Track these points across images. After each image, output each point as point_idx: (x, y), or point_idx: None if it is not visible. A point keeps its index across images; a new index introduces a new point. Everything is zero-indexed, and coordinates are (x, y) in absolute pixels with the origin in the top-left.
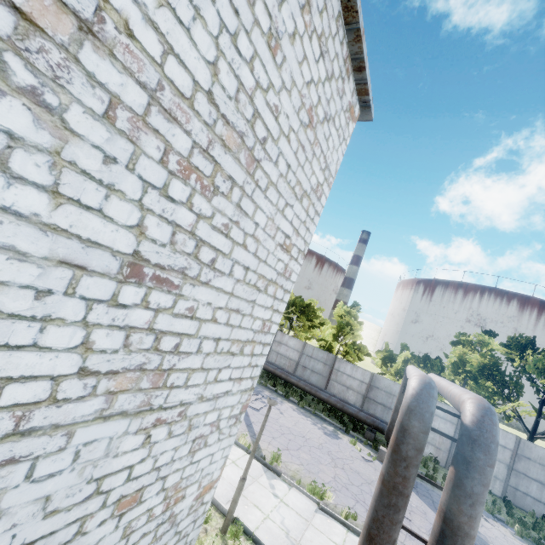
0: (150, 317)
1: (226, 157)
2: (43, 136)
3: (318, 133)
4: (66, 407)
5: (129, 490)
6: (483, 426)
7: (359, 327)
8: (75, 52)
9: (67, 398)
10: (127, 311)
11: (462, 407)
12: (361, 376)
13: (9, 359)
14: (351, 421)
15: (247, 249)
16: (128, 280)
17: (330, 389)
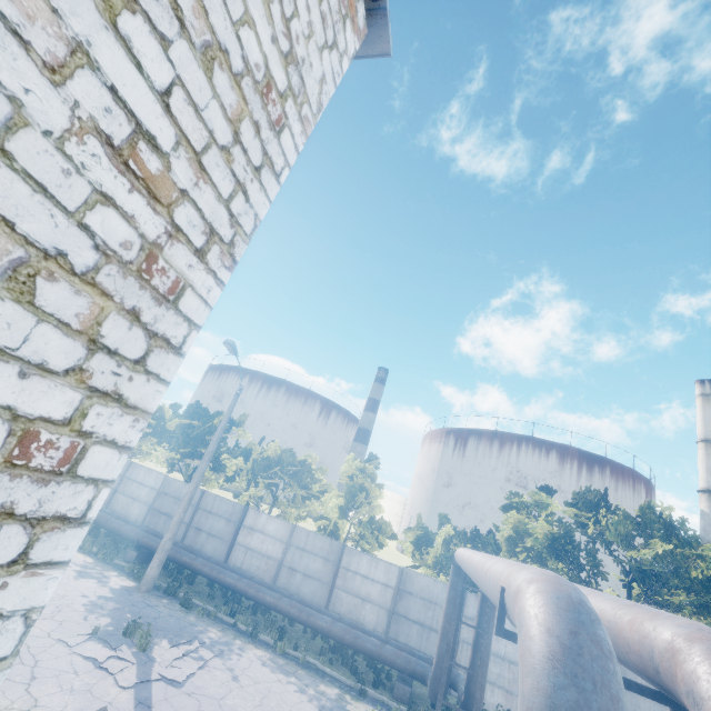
0: None
1: None
2: None
3: None
4: None
5: None
6: None
7: (379, 493)
8: None
9: None
10: None
11: (688, 674)
12: (384, 576)
13: None
14: (370, 666)
15: None
16: None
17: (335, 606)
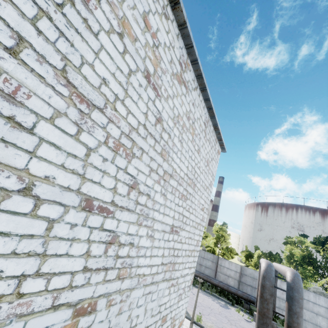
0: (173, 244)
1: (189, 188)
2: (164, 202)
3: (209, 165)
4: (158, 275)
5: (164, 314)
6: (294, 281)
7: (228, 237)
8: (169, 181)
9: (159, 272)
10: (170, 242)
11: (286, 274)
12: (235, 268)
13: (153, 259)
14: (233, 298)
15: (193, 214)
16: (171, 233)
17: (218, 278)
